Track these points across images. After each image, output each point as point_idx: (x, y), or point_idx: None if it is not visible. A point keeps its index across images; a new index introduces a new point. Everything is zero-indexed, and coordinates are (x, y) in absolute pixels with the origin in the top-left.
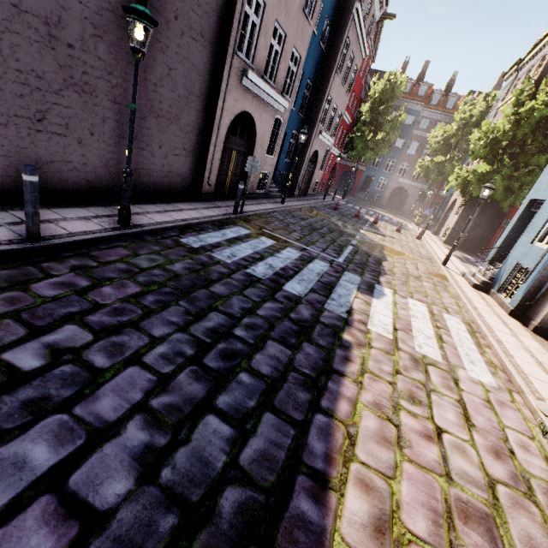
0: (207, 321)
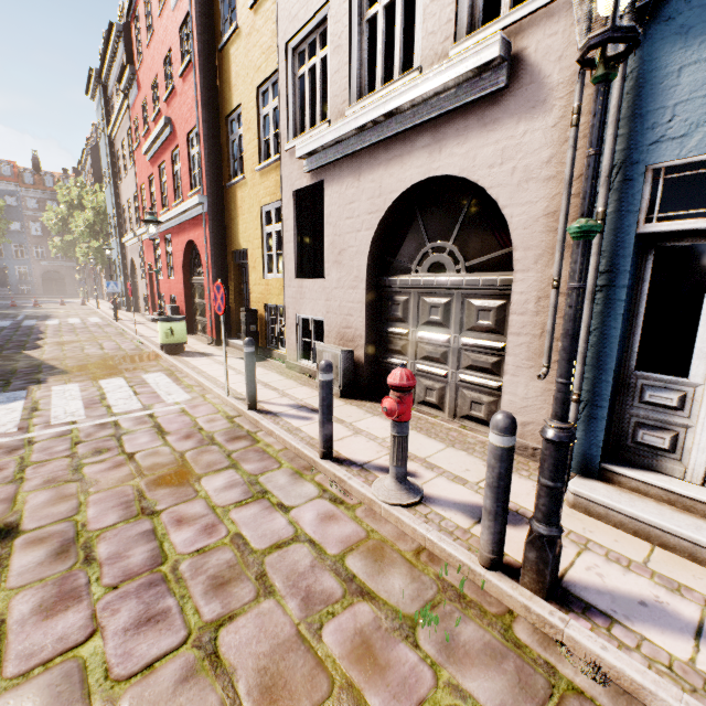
0: None
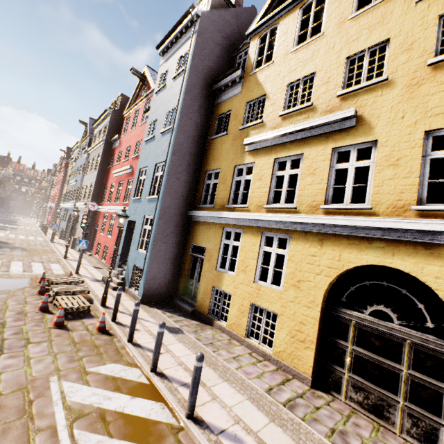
0: (3, 219)
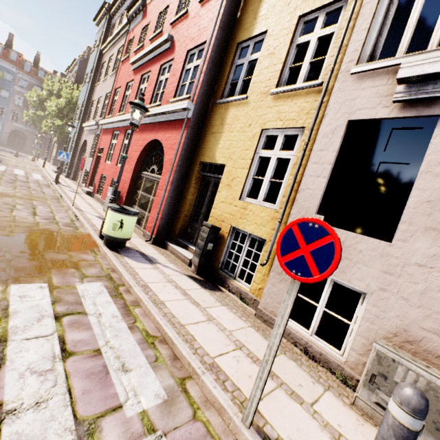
0: None
